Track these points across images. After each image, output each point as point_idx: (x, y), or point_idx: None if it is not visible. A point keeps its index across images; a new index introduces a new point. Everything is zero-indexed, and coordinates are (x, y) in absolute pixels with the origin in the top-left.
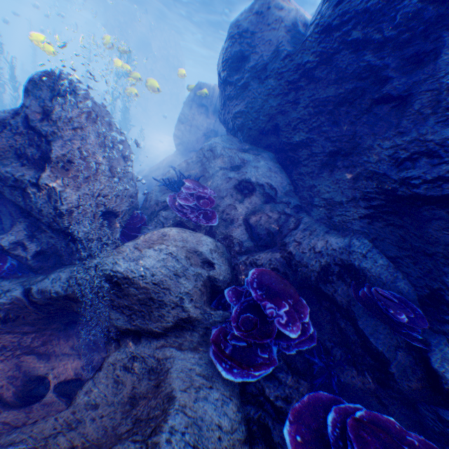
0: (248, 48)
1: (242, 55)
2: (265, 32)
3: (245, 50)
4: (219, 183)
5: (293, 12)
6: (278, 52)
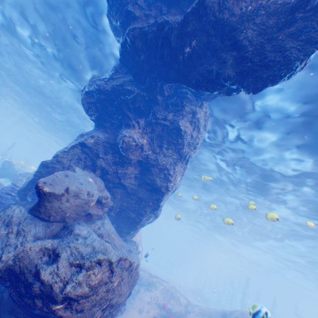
0: None
1: None
2: None
3: None
4: None
5: None
6: None
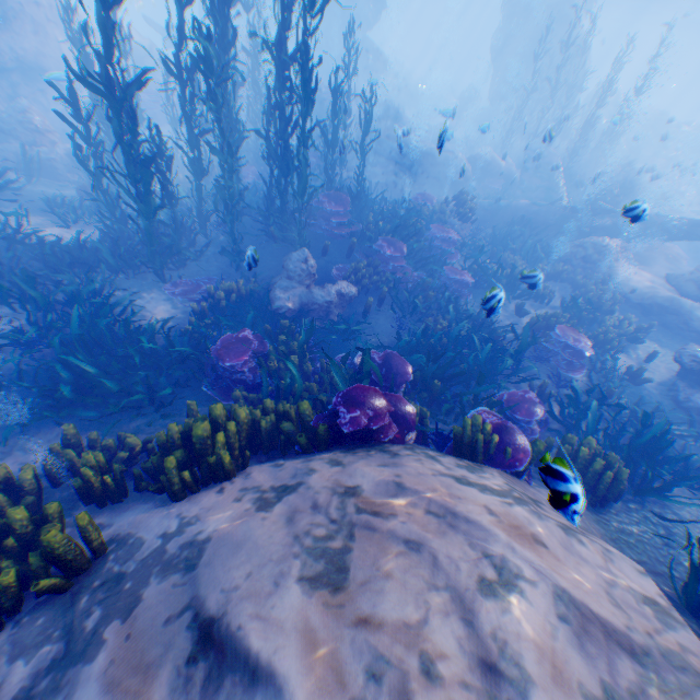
0: None
1: None
2: None
3: None
4: None
5: None
6: None
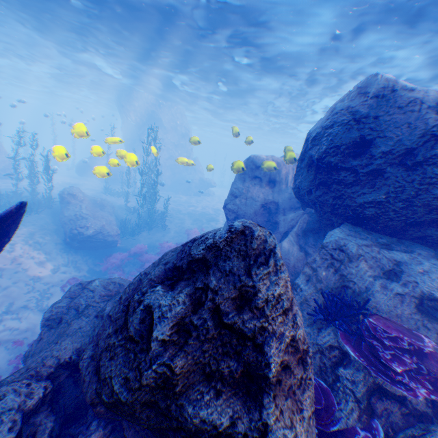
0: (370, 132)
1: (362, 139)
2: (396, 115)
3: (367, 134)
4: (388, 302)
5: (433, 92)
6: (437, 136)
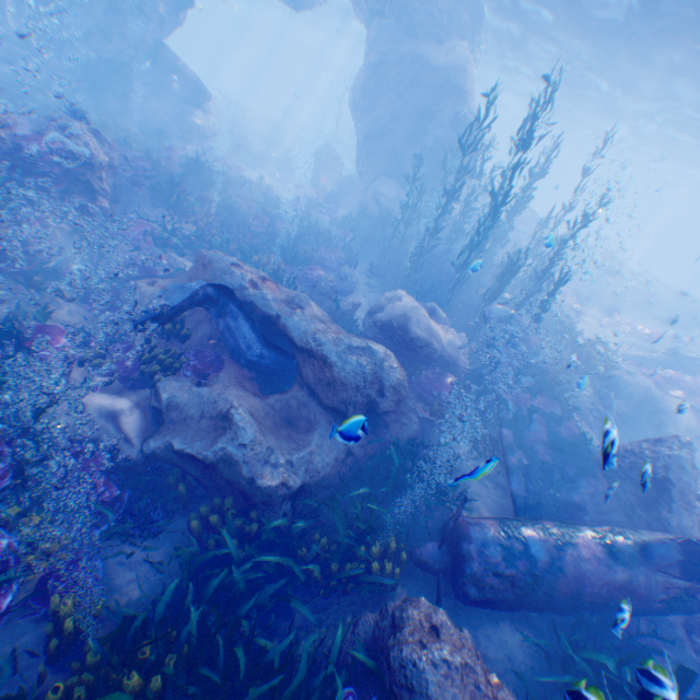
0: None
1: None
2: None
3: None
4: None
5: None
6: None
